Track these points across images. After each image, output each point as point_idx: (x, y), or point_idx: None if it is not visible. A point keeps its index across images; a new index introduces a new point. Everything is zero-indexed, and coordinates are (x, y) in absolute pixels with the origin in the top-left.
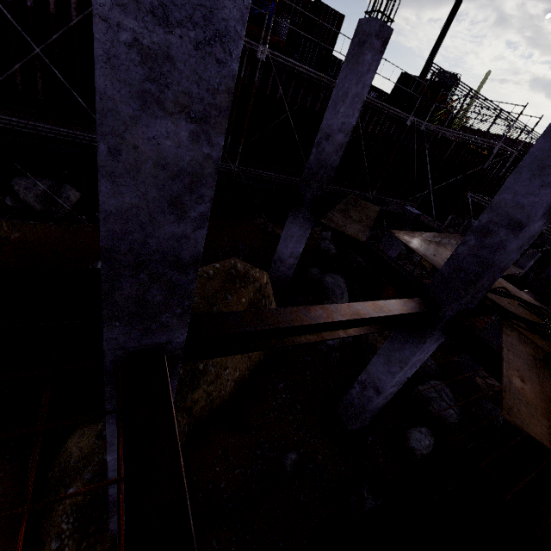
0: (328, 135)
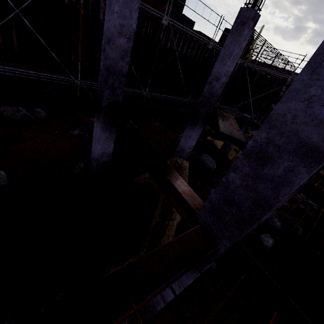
0: (218, 78)
